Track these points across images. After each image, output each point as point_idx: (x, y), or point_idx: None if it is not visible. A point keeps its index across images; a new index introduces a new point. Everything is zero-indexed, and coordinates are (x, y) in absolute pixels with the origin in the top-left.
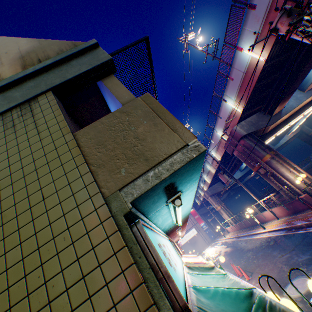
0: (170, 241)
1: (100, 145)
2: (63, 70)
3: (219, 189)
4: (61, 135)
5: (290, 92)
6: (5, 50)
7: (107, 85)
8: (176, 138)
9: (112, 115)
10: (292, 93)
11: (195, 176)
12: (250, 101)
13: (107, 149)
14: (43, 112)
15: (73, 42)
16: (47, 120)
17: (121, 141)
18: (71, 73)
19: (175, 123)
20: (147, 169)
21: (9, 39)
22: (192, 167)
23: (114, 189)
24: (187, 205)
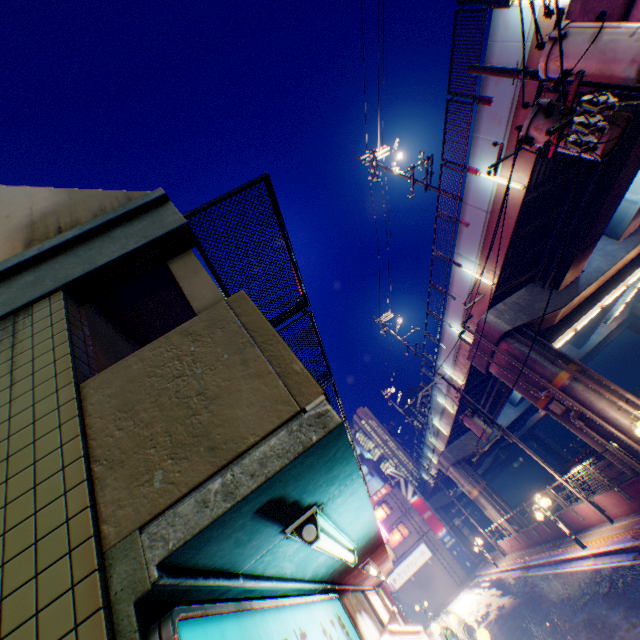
0: (340, 599)
1: (126, 410)
2: (94, 248)
3: (470, 448)
4: (53, 388)
5: (589, 242)
6: (8, 212)
7: (178, 271)
8: (282, 393)
9: (166, 340)
10: (593, 245)
11: (344, 469)
12: (508, 264)
13: (138, 422)
14: (35, 337)
15: (128, 193)
16: (36, 354)
17: (169, 402)
18: (108, 254)
19: (285, 358)
20: (211, 472)
21: (21, 190)
22: (320, 458)
23: (129, 527)
24: (362, 519)
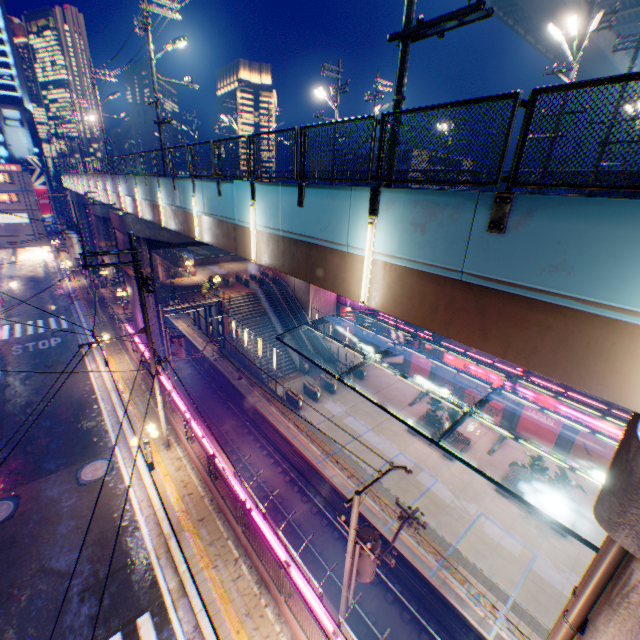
0: None
1: None
2: None
3: None
4: None
5: None
6: None
7: None
8: None
9: None
10: None
11: None
12: None
13: None
14: None
15: None
16: None
17: None
18: None
19: None
20: None
21: None
22: None
23: None
24: None
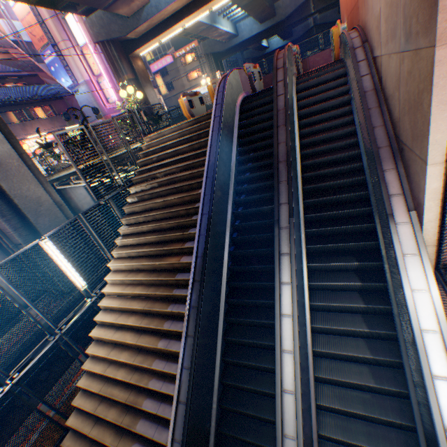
0: None
1: None
2: None
3: (217, 49)
4: None
5: (112, 2)
6: None
7: None
8: None
9: None
10: None
11: None
12: (60, 5)
13: None
14: None
15: None
16: None
17: None
18: None
19: None
20: None
21: None
22: None
23: None
24: None
